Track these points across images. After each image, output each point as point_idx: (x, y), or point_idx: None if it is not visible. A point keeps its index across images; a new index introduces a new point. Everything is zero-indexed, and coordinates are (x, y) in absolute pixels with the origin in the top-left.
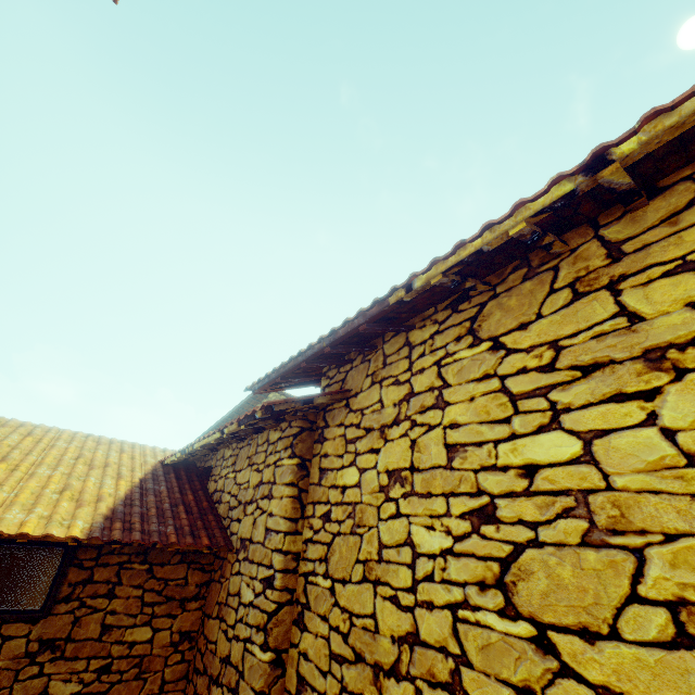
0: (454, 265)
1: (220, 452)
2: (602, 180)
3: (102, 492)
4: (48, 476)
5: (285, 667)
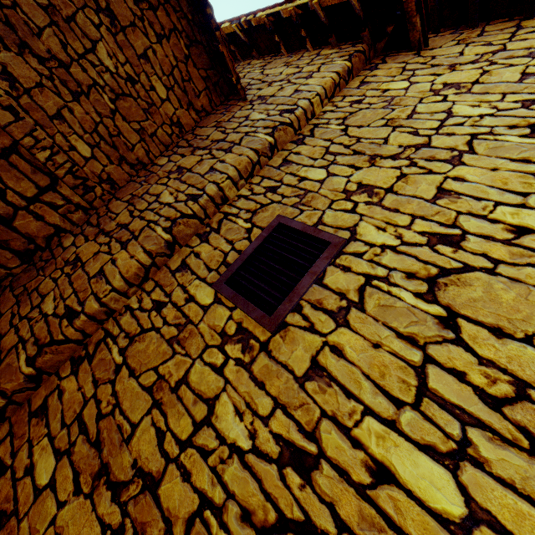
0: None
1: (246, 61)
2: None
3: None
4: None
5: (272, 156)
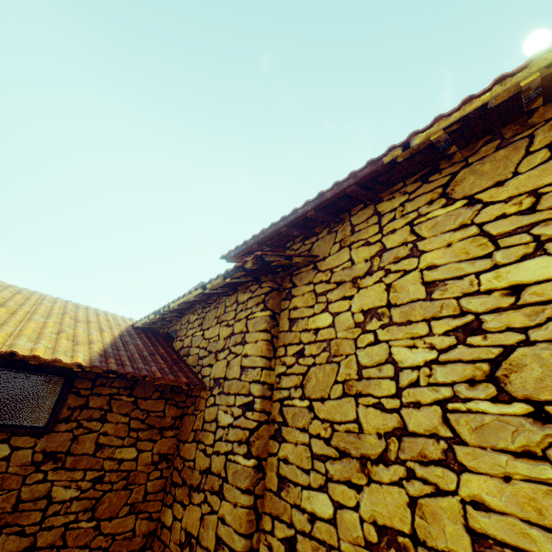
0: (457, 121)
1: (185, 318)
2: None
3: (92, 338)
4: (43, 322)
5: (264, 472)
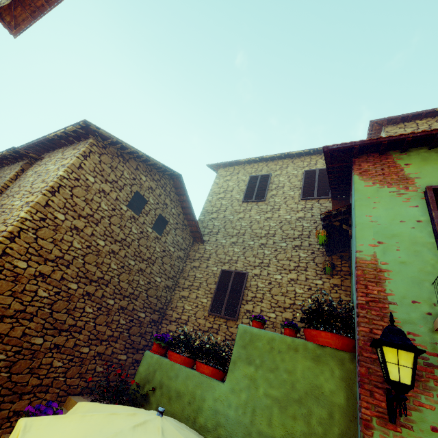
0: (54, 135)
1: (4, 167)
2: (66, 131)
3: None
4: None
5: None
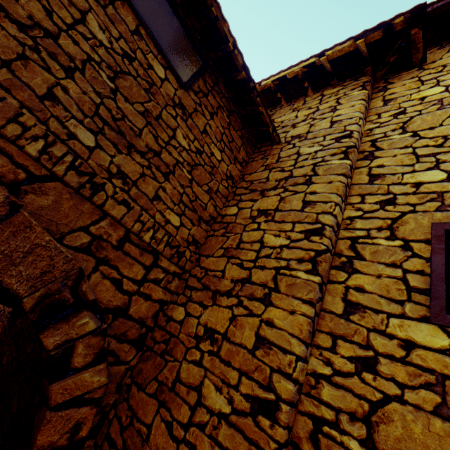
0: None
1: None
2: None
3: None
4: None
5: (351, 176)
